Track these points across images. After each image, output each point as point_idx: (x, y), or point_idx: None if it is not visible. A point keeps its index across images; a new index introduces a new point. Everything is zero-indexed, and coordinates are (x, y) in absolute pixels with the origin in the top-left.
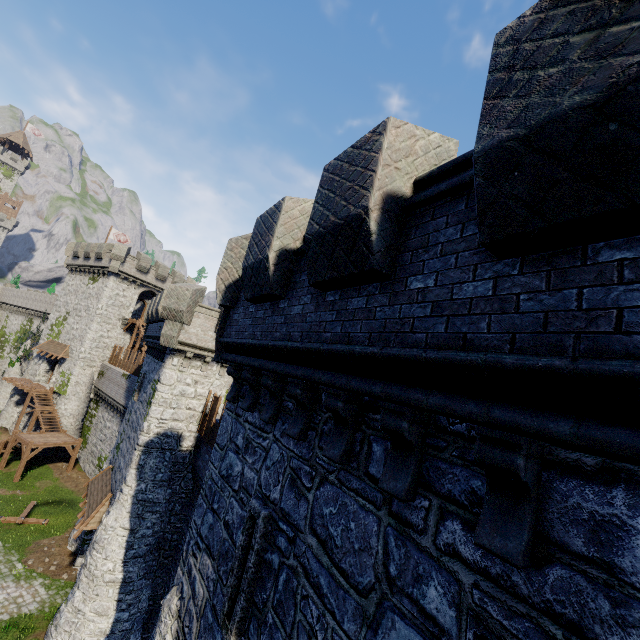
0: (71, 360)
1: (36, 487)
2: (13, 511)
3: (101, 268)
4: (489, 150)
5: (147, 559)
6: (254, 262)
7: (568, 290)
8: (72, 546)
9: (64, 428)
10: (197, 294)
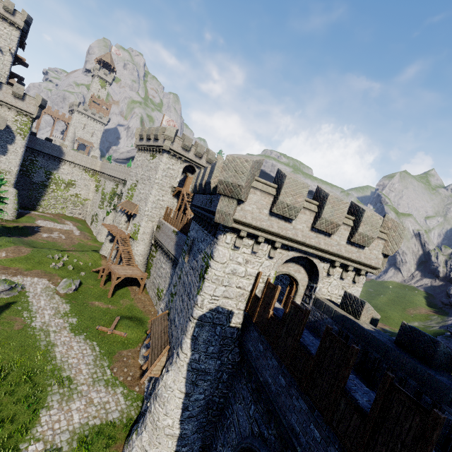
0: (139, 216)
1: (120, 304)
2: (106, 321)
3: (157, 147)
4: None
5: (198, 417)
6: None
7: None
8: (141, 360)
9: (136, 263)
10: (255, 166)
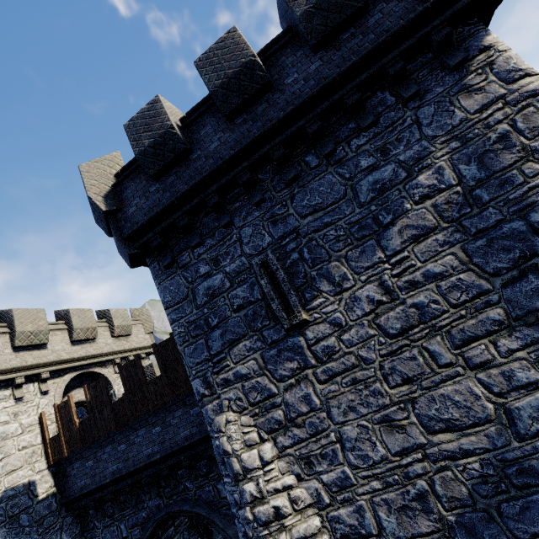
0: None
1: None
2: None
3: None
4: (303, 14)
5: None
6: (155, 139)
7: (342, 48)
8: None
9: None
10: None
